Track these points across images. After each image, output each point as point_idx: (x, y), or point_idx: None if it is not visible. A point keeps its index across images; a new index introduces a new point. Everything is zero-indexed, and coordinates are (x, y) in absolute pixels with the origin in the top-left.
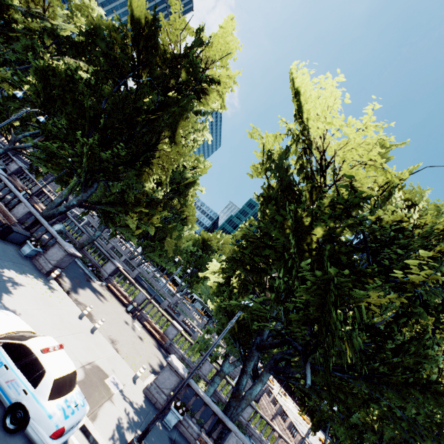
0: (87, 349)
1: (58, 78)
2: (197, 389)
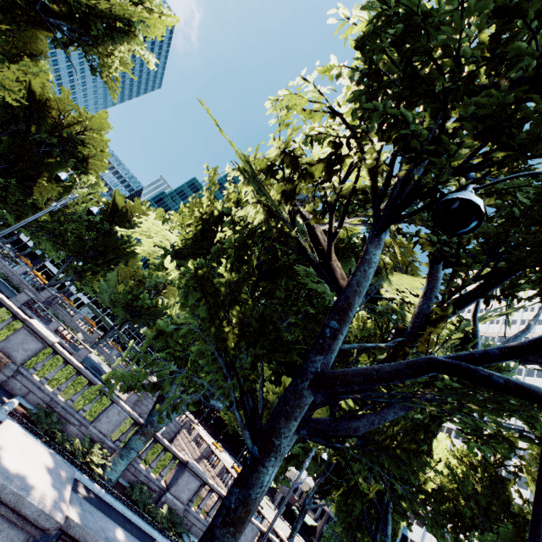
0: None
1: None
2: None
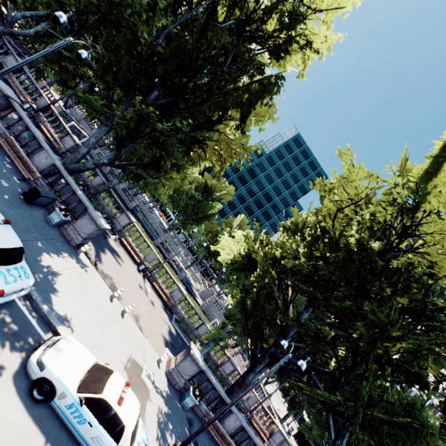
0: (124, 342)
1: None
2: (211, 378)
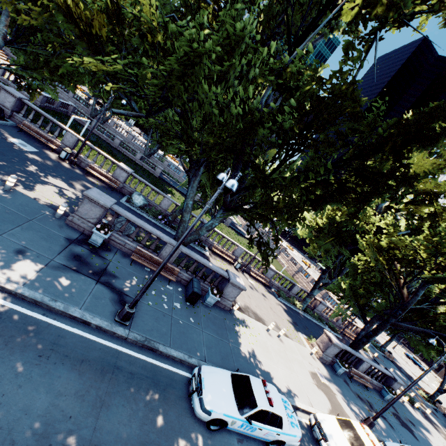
0: (300, 365)
1: (234, 75)
2: (347, 349)
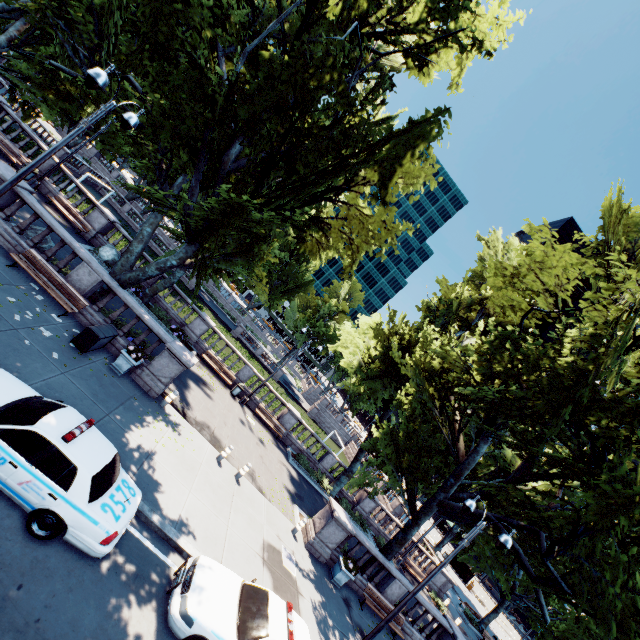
0: (251, 523)
1: None
2: (364, 541)
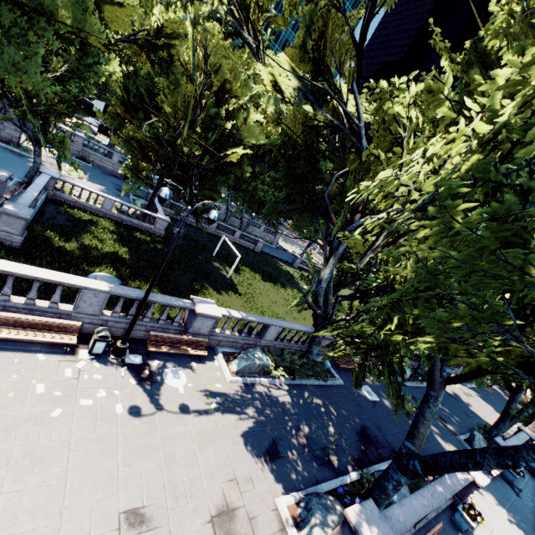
0: None
1: None
2: None
